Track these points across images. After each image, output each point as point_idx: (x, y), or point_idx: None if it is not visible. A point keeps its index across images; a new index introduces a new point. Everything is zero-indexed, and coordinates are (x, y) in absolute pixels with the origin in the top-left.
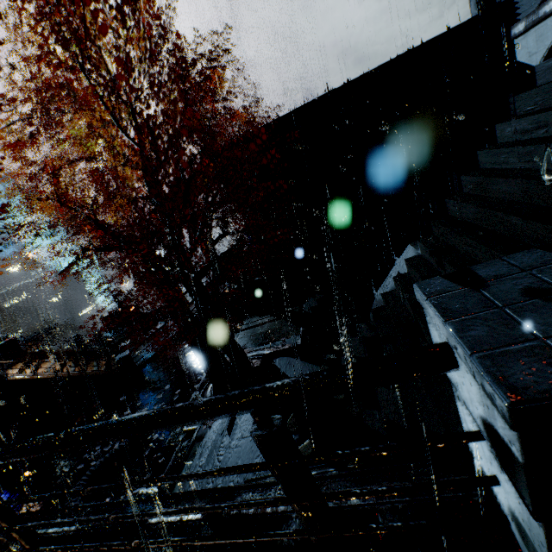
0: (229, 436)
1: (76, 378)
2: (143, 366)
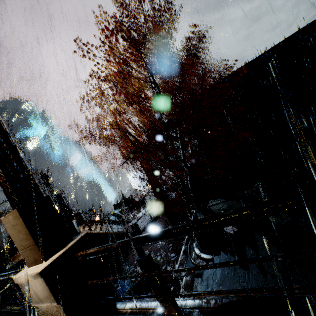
0: (242, 269)
1: (110, 234)
2: (143, 230)
